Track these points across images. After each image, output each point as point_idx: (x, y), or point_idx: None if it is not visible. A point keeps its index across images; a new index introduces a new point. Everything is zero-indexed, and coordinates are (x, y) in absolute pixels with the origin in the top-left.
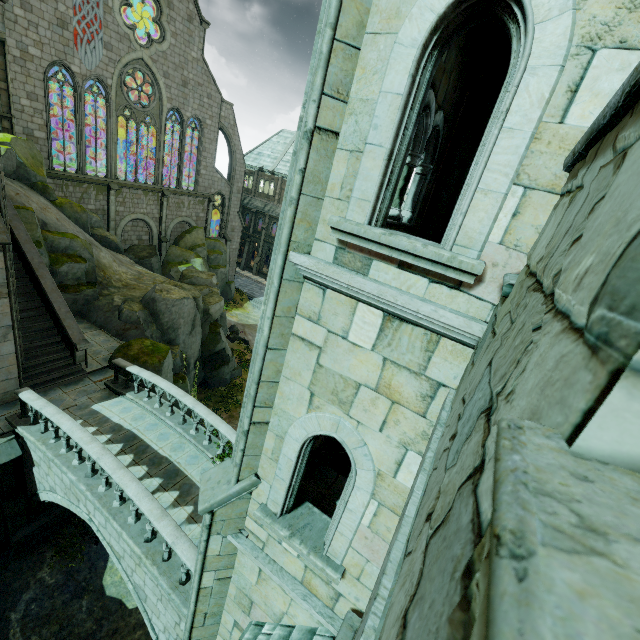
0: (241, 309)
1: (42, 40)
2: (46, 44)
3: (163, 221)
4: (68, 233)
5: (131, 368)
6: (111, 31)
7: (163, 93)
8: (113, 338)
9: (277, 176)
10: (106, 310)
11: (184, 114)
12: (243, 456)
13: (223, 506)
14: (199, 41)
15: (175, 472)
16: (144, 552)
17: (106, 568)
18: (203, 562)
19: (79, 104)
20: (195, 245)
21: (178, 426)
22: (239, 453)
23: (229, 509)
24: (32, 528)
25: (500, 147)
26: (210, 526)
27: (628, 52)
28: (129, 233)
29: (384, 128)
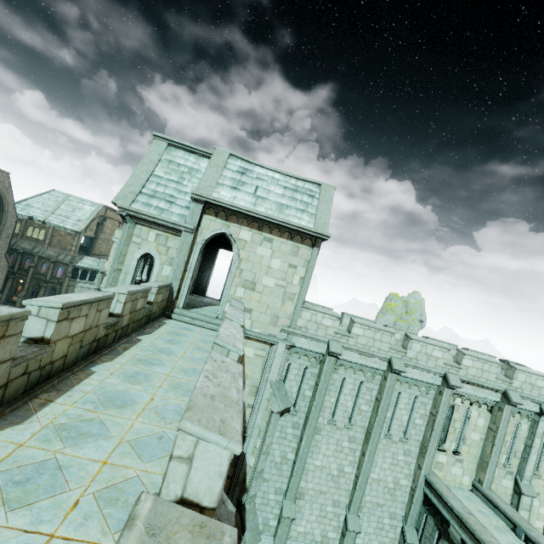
0: None
1: None
2: None
3: None
4: None
5: None
6: None
7: None
8: None
9: (48, 225)
10: None
11: None
12: None
13: None
14: None
15: None
16: None
17: None
18: None
19: None
20: None
21: None
22: None
23: None
24: None
25: (153, 276)
26: None
27: (168, 266)
28: None
29: (132, 270)
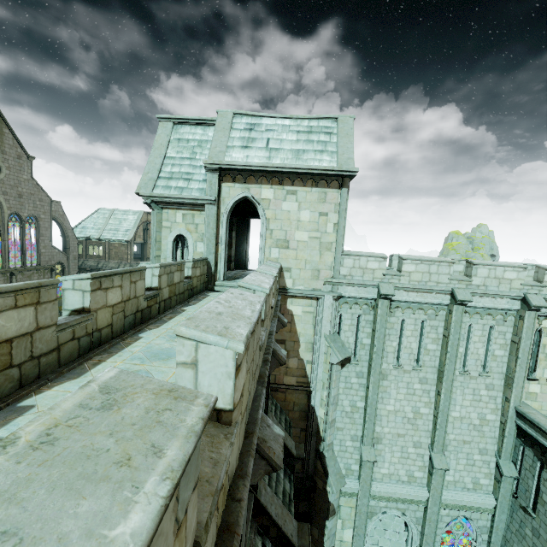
0: None
1: None
2: None
3: None
4: None
5: None
6: None
7: (4, 205)
8: None
9: (104, 241)
10: None
11: (22, 215)
12: None
13: None
14: (28, 168)
15: None
16: None
17: None
18: None
19: None
20: None
21: None
22: None
23: None
24: None
25: (189, 255)
26: None
27: (200, 242)
28: None
29: (170, 254)
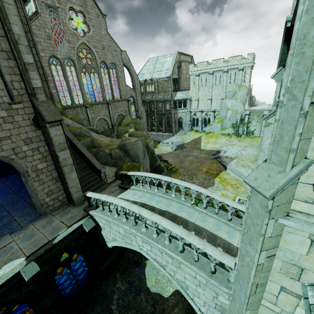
0: (157, 148)
1: (43, 48)
2: (45, 49)
3: (111, 116)
4: (78, 127)
5: (129, 173)
6: (68, 34)
7: (96, 56)
8: (112, 167)
9: (154, 80)
10: (104, 156)
11: (107, 63)
12: (299, 141)
13: (281, 191)
14: (104, 25)
15: (174, 216)
16: (183, 258)
17: (146, 278)
18: (262, 243)
19: (64, 72)
20: (128, 123)
21: (164, 194)
22: (297, 138)
23: (282, 195)
24: (107, 263)
25: None
26: (270, 211)
27: None
28: (99, 126)
29: None
